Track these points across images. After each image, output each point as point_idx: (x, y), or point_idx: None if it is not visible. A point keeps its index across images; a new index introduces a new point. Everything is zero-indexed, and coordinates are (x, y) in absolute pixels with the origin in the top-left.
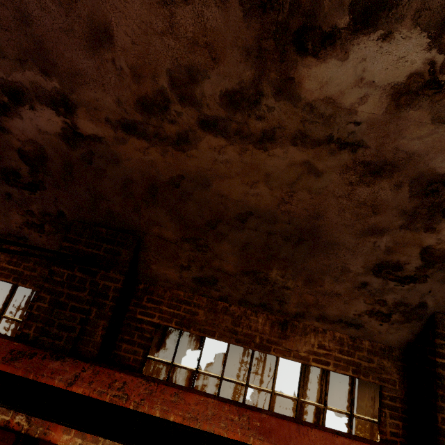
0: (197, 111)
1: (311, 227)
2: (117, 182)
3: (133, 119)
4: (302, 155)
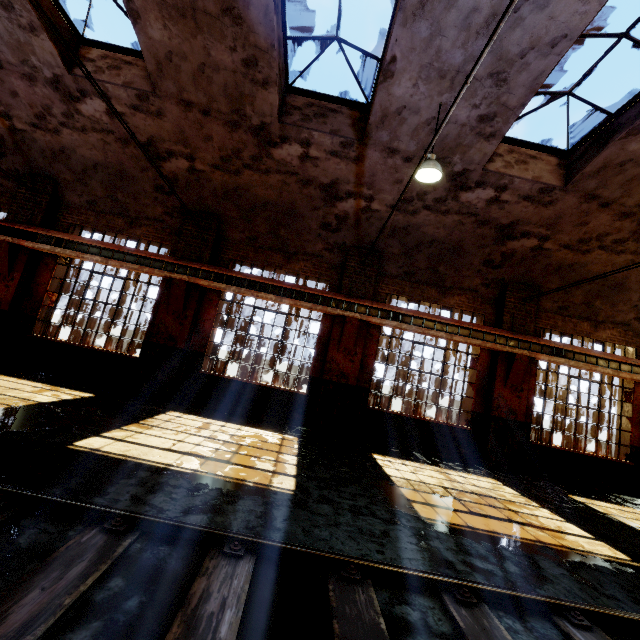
0: (600, 243)
1: (622, 282)
2: (543, 265)
3: (571, 244)
4: (631, 257)
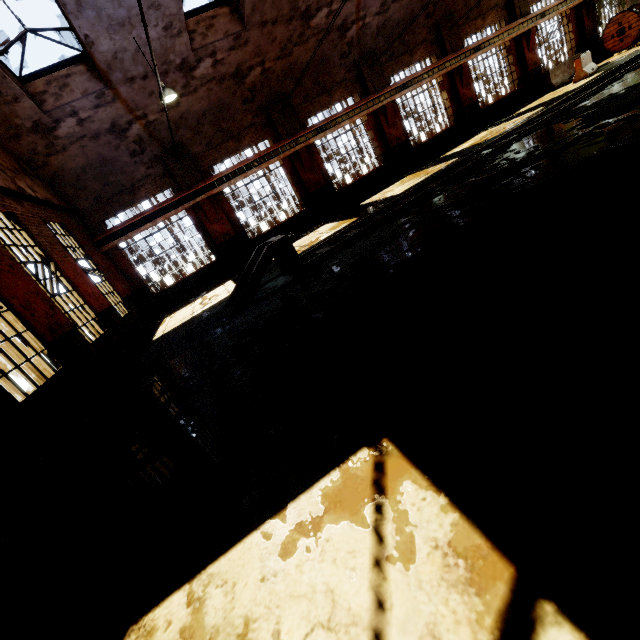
0: None
1: None
2: None
3: None
4: None
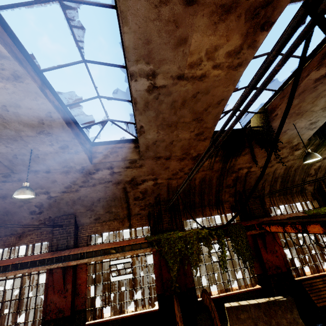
0: None
1: (6, 210)
2: None
3: None
4: None
